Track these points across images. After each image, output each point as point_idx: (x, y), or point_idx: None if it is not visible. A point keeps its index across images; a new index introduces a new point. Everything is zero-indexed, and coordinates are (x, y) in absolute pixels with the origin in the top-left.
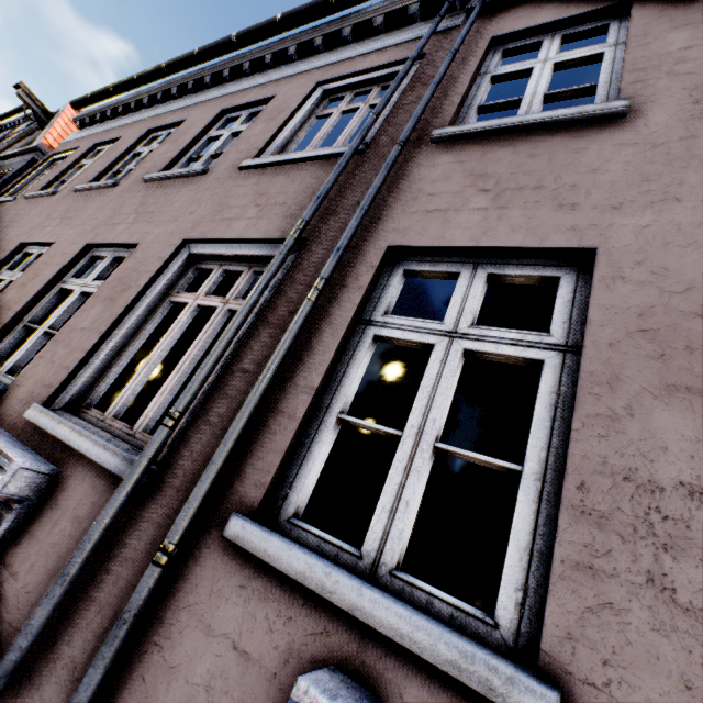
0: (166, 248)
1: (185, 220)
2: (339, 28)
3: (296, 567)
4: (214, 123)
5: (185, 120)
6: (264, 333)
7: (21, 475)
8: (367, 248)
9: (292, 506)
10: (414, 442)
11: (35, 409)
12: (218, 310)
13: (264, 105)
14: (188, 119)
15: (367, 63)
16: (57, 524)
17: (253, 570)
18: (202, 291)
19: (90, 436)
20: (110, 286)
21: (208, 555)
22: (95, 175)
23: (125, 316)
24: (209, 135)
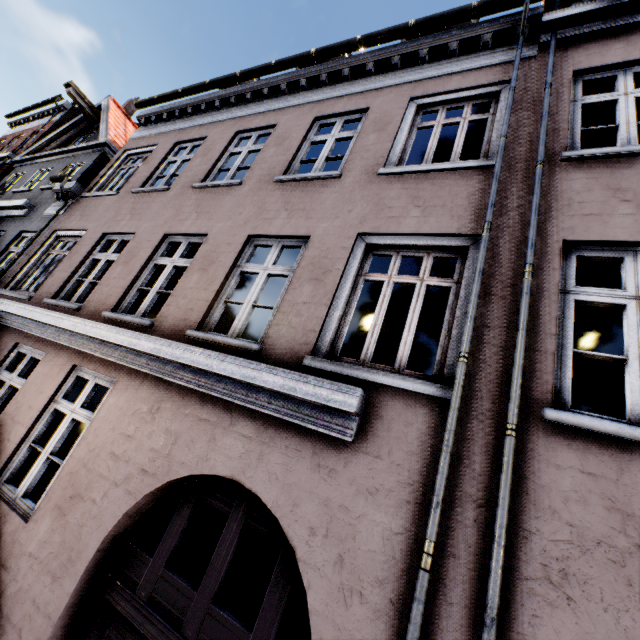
0: (344, 240)
1: (347, 217)
2: (417, 49)
3: (609, 429)
4: (310, 129)
5: (275, 124)
6: (488, 301)
7: (360, 399)
8: (545, 242)
9: (567, 403)
10: (639, 362)
11: (312, 359)
12: (417, 285)
13: (356, 115)
14: (279, 124)
15: (454, 83)
16: (391, 427)
17: (570, 435)
18: (392, 272)
19: (384, 373)
20: (306, 270)
21: (531, 431)
22: (204, 173)
23: (336, 292)
24: (310, 140)
